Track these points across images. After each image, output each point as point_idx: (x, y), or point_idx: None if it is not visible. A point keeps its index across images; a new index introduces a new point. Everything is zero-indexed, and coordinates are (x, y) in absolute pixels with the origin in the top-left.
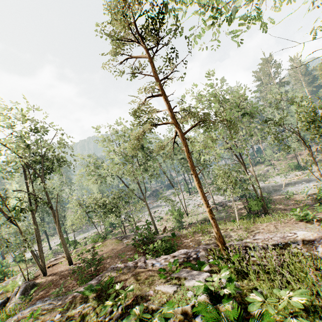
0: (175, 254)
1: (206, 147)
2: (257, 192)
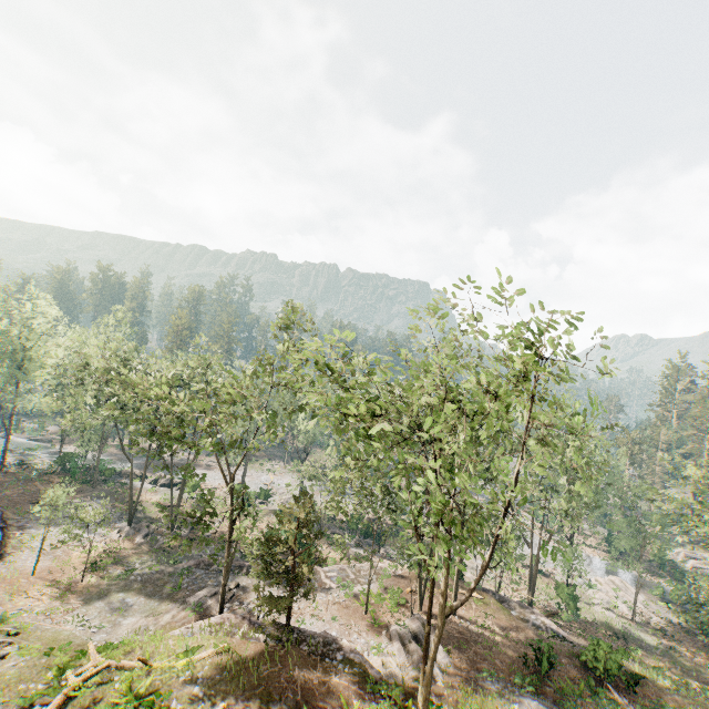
0: None
1: None
2: None
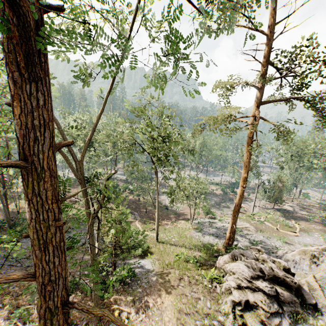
0: None
1: None
2: None
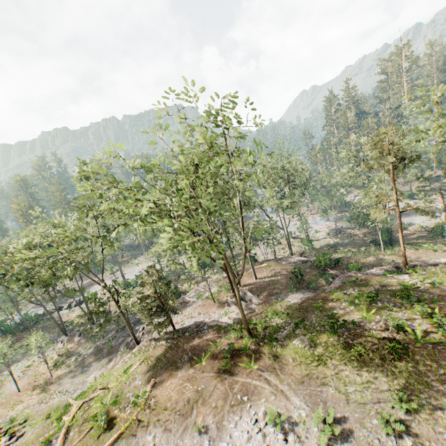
0: (376, 269)
1: (356, 188)
2: (390, 228)
